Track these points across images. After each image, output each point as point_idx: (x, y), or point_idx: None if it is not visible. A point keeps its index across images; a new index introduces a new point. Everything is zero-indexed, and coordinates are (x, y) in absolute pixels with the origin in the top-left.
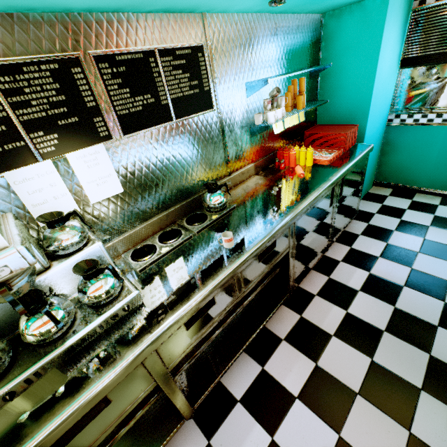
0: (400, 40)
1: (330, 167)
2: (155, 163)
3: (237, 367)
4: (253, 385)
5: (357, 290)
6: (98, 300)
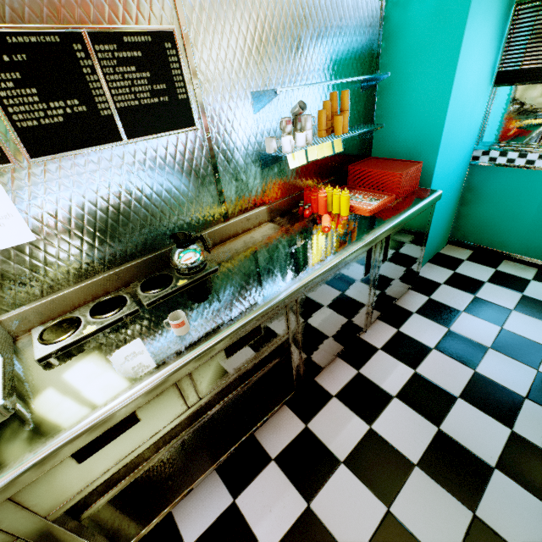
0: (495, 46)
1: (370, 220)
2: (94, 200)
3: (200, 493)
4: (214, 527)
5: (393, 395)
6: None
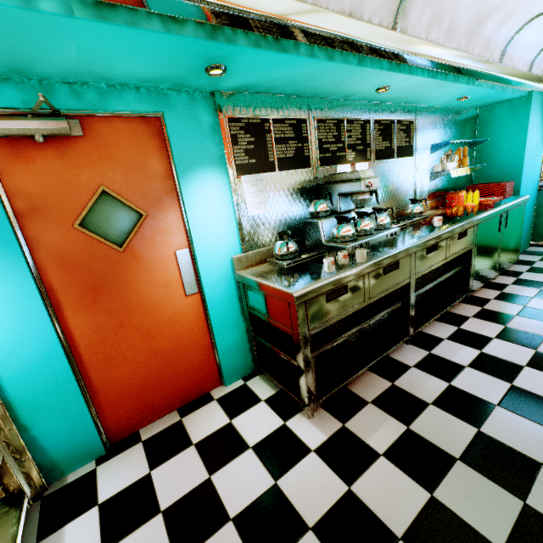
0: (542, 125)
1: (495, 204)
2: (382, 181)
3: (436, 327)
4: (454, 334)
5: (531, 297)
6: (385, 223)
